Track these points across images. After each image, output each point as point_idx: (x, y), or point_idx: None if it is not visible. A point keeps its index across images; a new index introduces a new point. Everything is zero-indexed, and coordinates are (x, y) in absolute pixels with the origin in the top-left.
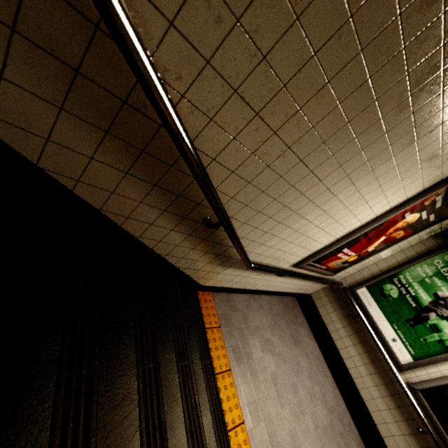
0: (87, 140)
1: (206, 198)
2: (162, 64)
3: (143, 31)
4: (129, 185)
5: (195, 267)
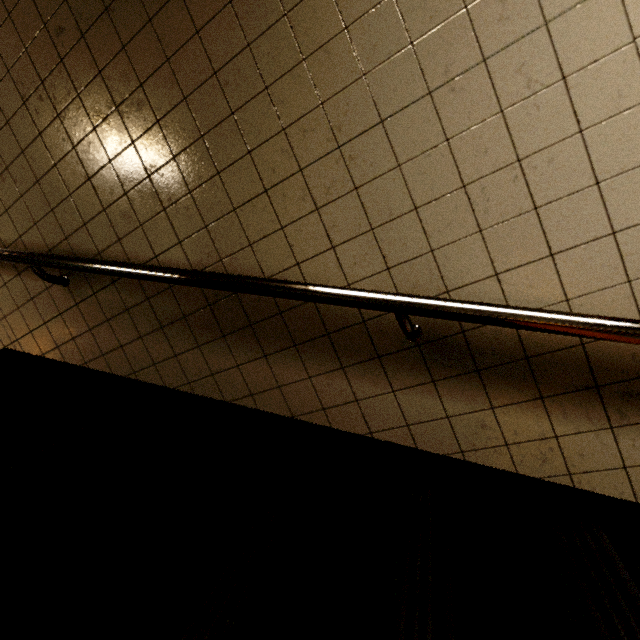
0: (223, 354)
1: (310, 302)
2: (197, 263)
3: (179, 263)
4: (279, 366)
5: (591, 458)
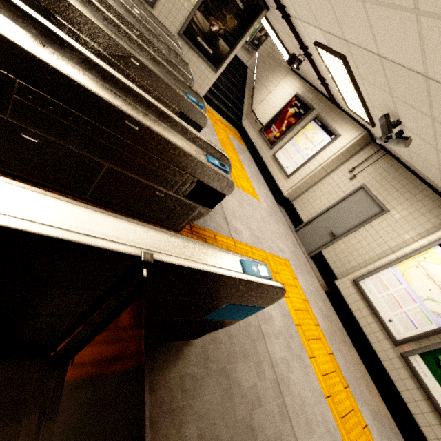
0: None
1: None
2: None
3: None
4: None
5: None
